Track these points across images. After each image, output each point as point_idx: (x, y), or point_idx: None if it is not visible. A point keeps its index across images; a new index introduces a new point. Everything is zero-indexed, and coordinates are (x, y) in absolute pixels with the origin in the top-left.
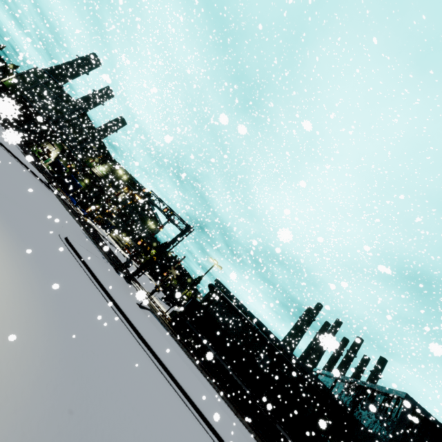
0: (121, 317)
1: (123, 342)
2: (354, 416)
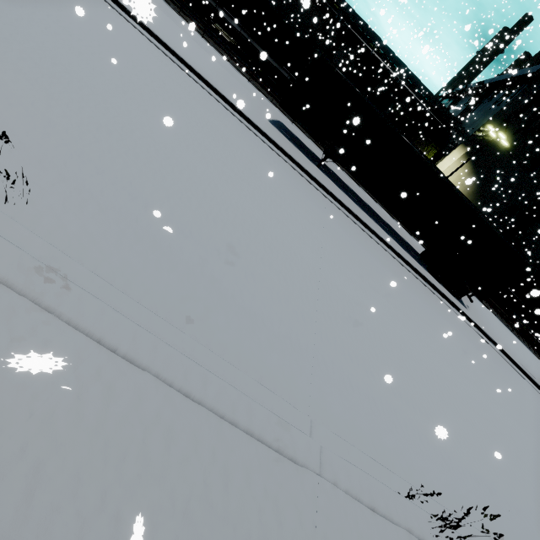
0: None
1: None
2: (457, 125)
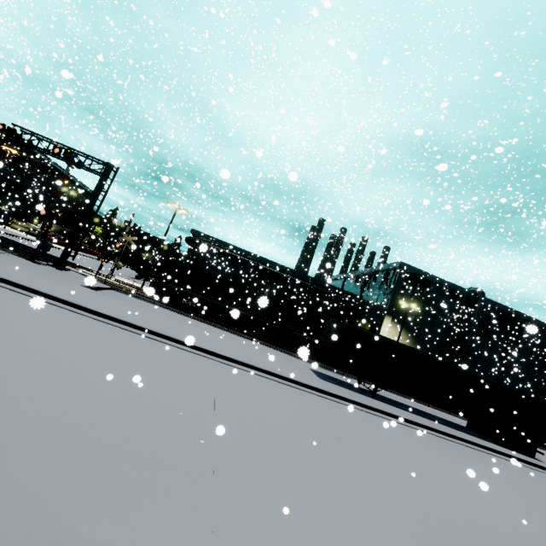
0: (53, 302)
1: (62, 323)
2: (363, 299)
